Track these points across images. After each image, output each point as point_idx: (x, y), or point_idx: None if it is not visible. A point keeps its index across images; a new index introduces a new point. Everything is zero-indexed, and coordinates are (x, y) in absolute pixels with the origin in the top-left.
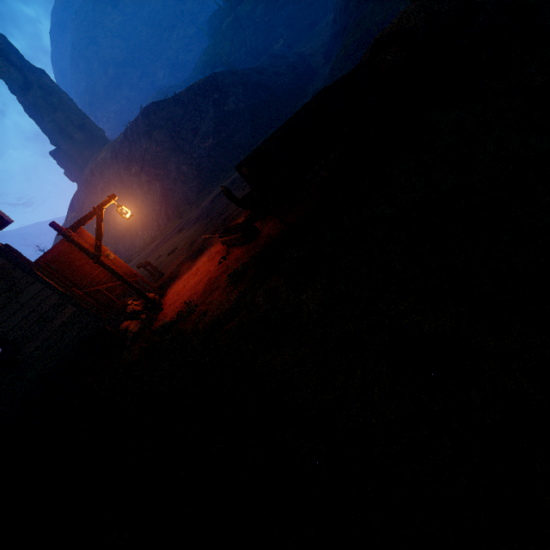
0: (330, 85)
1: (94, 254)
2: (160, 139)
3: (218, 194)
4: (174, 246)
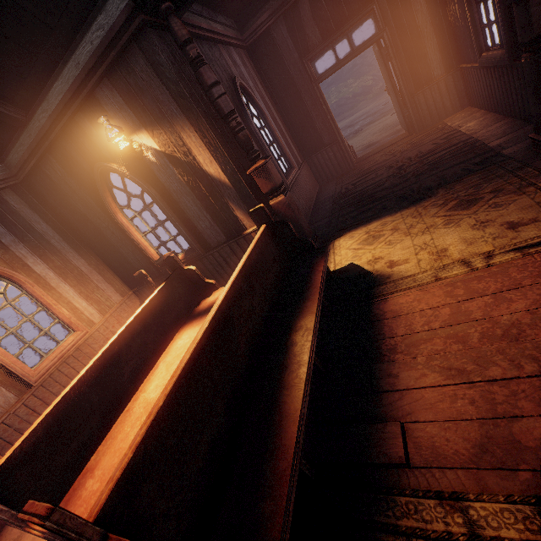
0: None
1: None
2: None
3: None
4: None
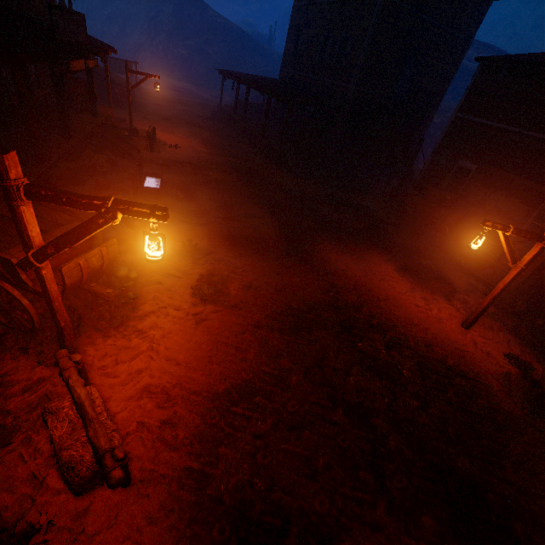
0: None
1: None
2: (172, 19)
3: None
4: None
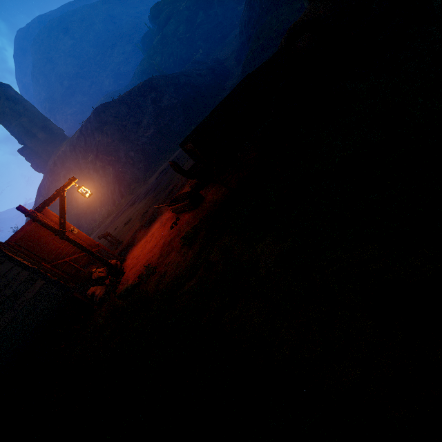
0: (253, 71)
1: (59, 231)
2: (110, 132)
3: (162, 172)
4: (128, 217)
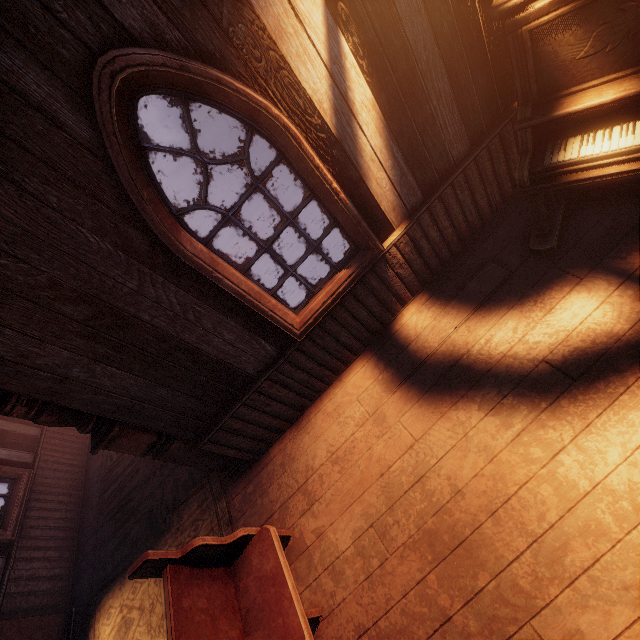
0: None
1: None
2: None
3: None
4: None
